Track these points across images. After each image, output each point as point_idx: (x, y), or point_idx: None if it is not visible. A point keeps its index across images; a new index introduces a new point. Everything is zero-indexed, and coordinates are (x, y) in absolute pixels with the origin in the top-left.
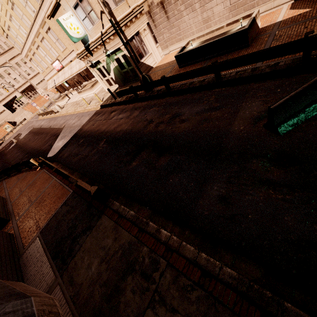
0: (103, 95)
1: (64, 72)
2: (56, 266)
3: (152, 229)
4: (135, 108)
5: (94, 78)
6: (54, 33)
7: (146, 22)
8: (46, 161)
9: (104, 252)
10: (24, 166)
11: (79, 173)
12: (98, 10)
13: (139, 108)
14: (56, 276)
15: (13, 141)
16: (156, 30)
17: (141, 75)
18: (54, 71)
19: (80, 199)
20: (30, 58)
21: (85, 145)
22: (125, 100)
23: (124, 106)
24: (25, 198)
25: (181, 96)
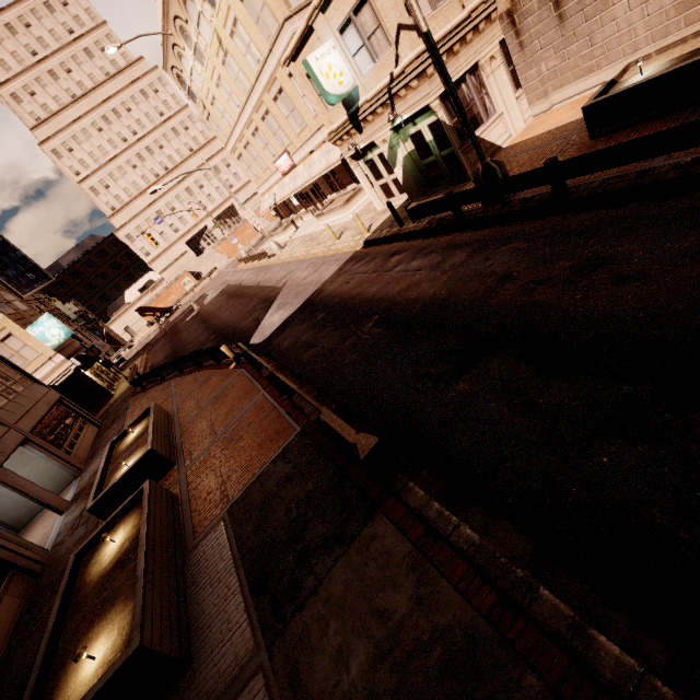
0: (370, 220)
1: (294, 175)
2: (257, 613)
3: (554, 617)
4: (457, 245)
5: (353, 185)
6: (287, 98)
7: (498, 38)
8: (251, 353)
9: (386, 630)
10: (207, 357)
11: (313, 388)
12: (393, 24)
13: (467, 246)
14: (257, 642)
15: (193, 308)
16: (521, 57)
17: (480, 164)
18: (277, 176)
19: (319, 453)
20: (240, 153)
21: (329, 326)
22: (426, 227)
23: (423, 241)
24: (204, 424)
25: (605, 211)
